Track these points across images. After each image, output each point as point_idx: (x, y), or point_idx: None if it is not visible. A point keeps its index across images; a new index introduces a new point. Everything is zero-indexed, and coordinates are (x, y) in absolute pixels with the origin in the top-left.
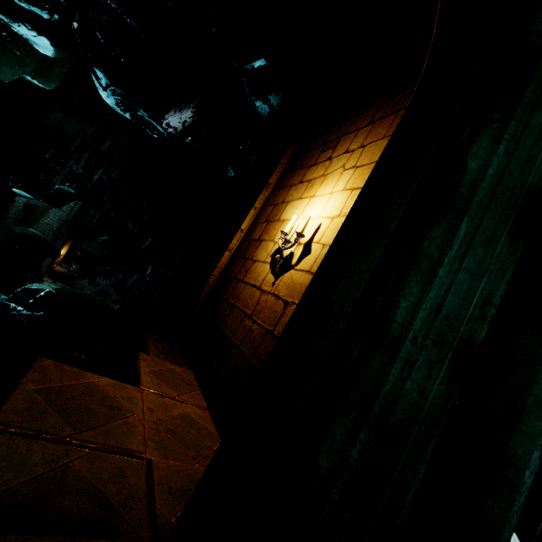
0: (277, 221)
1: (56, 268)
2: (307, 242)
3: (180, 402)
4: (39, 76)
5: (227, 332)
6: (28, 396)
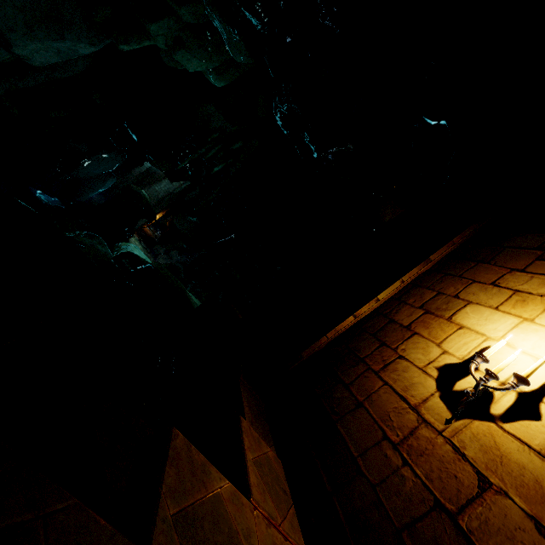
0: (446, 319)
1: (145, 228)
2: (528, 394)
3: (284, 538)
4: (215, 73)
5: (348, 441)
6: (167, 538)
